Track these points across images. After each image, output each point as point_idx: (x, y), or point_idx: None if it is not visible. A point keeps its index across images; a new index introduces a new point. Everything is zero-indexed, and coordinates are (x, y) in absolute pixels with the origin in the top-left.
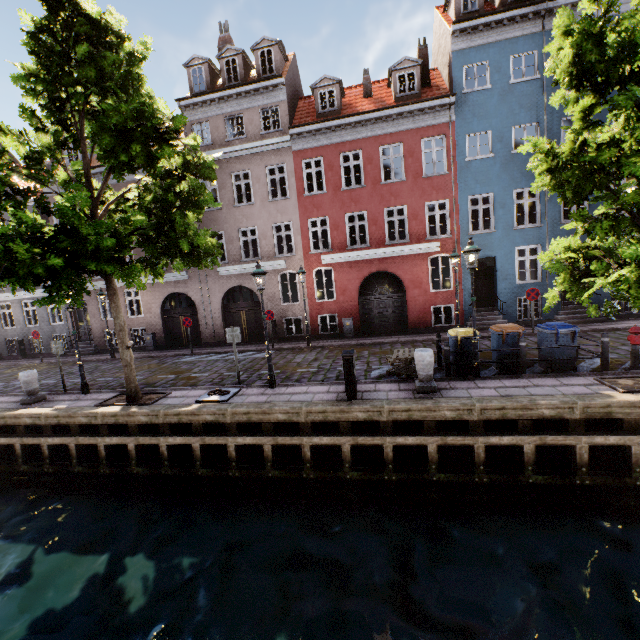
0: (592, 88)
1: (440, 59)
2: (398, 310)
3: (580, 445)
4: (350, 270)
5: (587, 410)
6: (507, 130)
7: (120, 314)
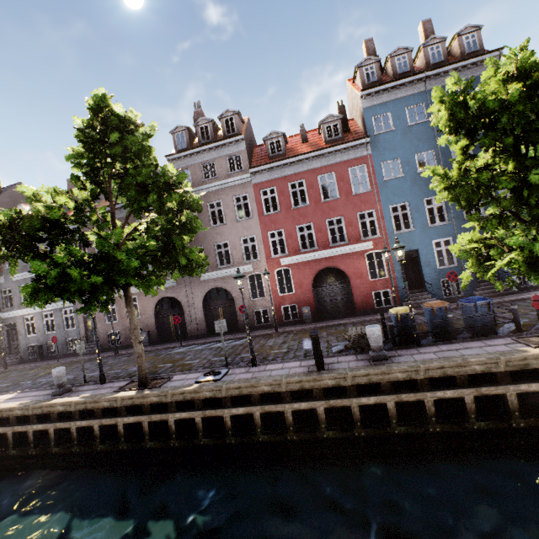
0: (465, 134)
1: (354, 113)
2: (346, 297)
3: (509, 393)
4: (304, 268)
5: (509, 363)
6: (411, 157)
7: (134, 316)
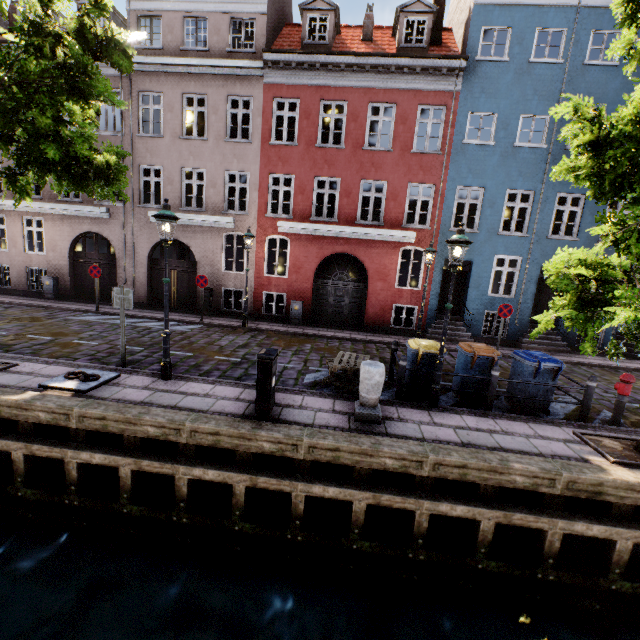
0: None
1: (457, 17)
2: (356, 302)
3: (554, 530)
4: (310, 245)
5: (572, 485)
6: (515, 117)
7: None
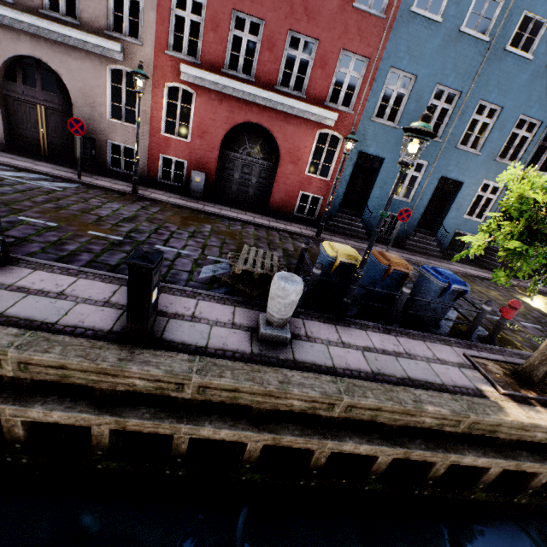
0: None
1: None
2: (263, 183)
3: (444, 462)
4: (219, 106)
5: (474, 425)
6: None
7: None
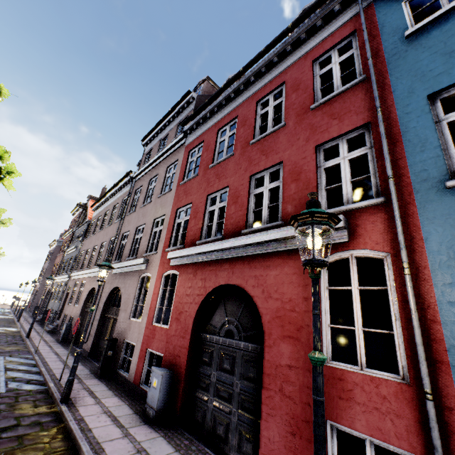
0: None
1: None
2: (250, 391)
3: None
4: (194, 277)
5: None
6: None
7: None
